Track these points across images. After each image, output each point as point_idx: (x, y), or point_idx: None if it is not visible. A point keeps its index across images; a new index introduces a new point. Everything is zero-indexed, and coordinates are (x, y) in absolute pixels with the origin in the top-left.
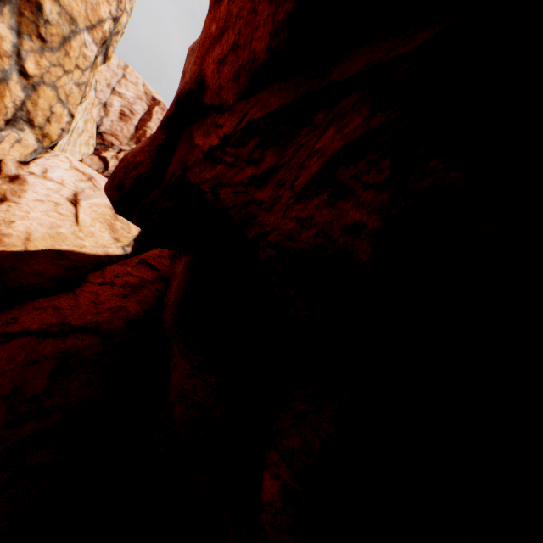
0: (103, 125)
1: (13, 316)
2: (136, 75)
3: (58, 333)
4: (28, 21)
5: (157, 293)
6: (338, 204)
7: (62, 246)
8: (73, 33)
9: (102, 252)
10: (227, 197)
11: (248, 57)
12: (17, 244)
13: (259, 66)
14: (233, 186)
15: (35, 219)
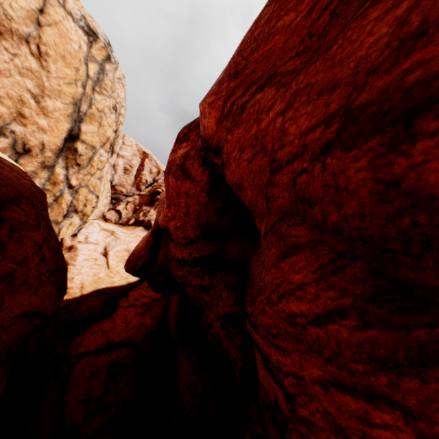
0: (114, 180)
1: (80, 341)
2: (130, 140)
3: (106, 349)
4: (71, 160)
5: (163, 308)
6: (230, 341)
7: (101, 286)
8: (94, 154)
9: (125, 282)
10: (190, 291)
11: (187, 235)
12: (77, 292)
13: (193, 240)
14: (192, 286)
15: (85, 273)
